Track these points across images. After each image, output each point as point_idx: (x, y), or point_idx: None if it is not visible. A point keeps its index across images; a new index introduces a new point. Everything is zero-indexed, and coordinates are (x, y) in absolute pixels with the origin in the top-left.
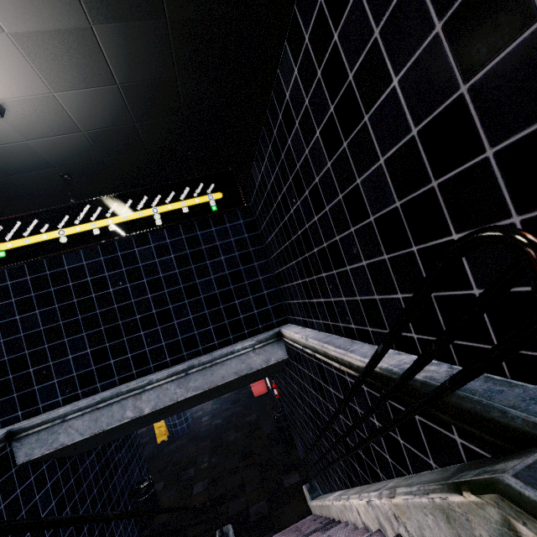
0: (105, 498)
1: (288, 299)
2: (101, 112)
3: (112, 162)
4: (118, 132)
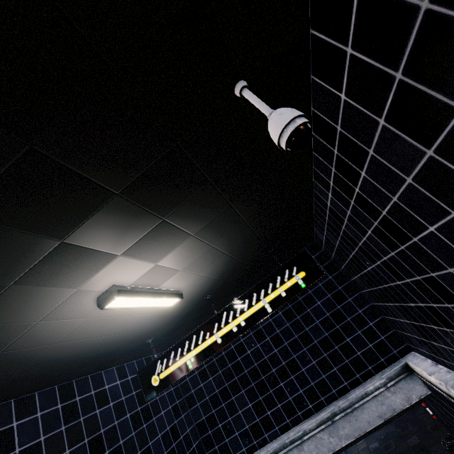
0: None
1: (399, 330)
2: (220, 266)
3: (229, 279)
4: (229, 267)
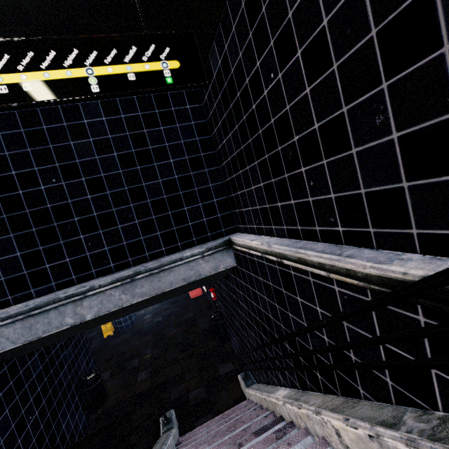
0: (50, 394)
1: (239, 208)
2: None
3: None
4: None
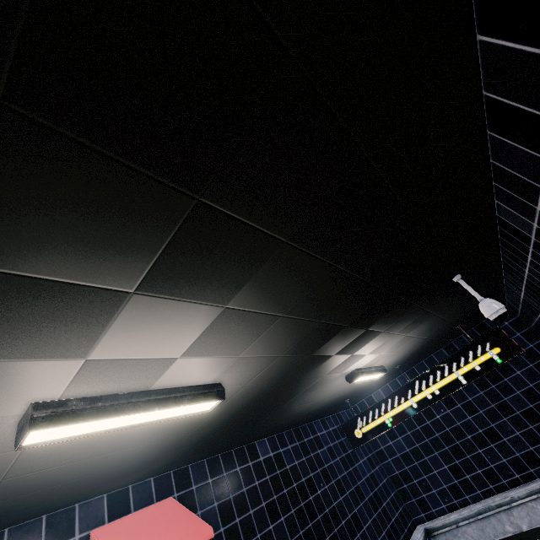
0: None
1: None
2: (414, 346)
3: (417, 351)
4: (421, 344)
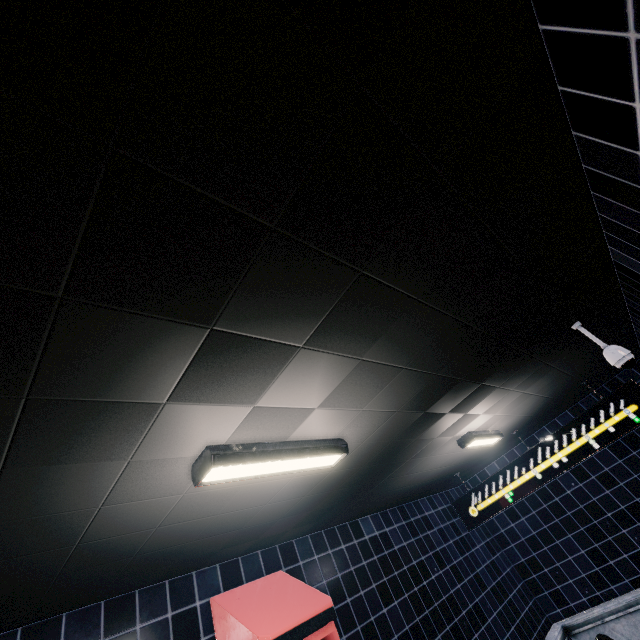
0: None
1: None
2: (533, 406)
3: (537, 414)
4: (541, 405)
